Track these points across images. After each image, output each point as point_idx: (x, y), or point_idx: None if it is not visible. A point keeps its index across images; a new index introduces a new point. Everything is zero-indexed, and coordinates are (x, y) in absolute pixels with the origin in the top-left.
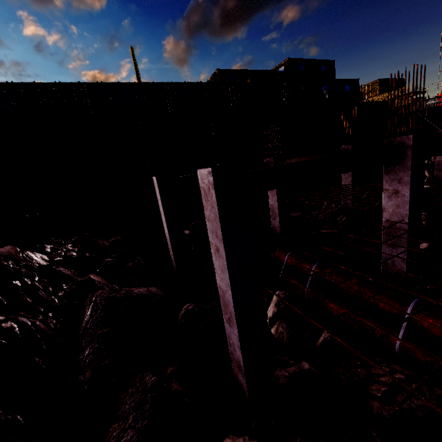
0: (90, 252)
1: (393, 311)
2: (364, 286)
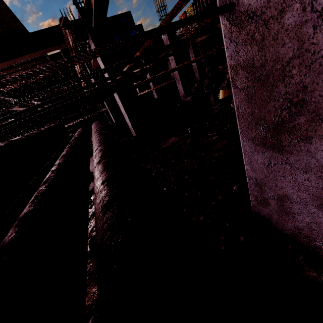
0: None
1: None
2: None
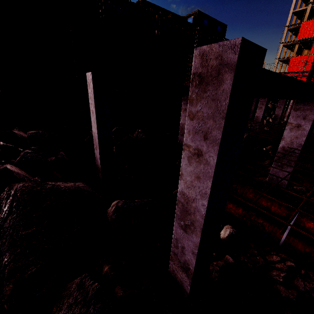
0: (5, 141)
1: (282, 214)
2: (259, 194)
